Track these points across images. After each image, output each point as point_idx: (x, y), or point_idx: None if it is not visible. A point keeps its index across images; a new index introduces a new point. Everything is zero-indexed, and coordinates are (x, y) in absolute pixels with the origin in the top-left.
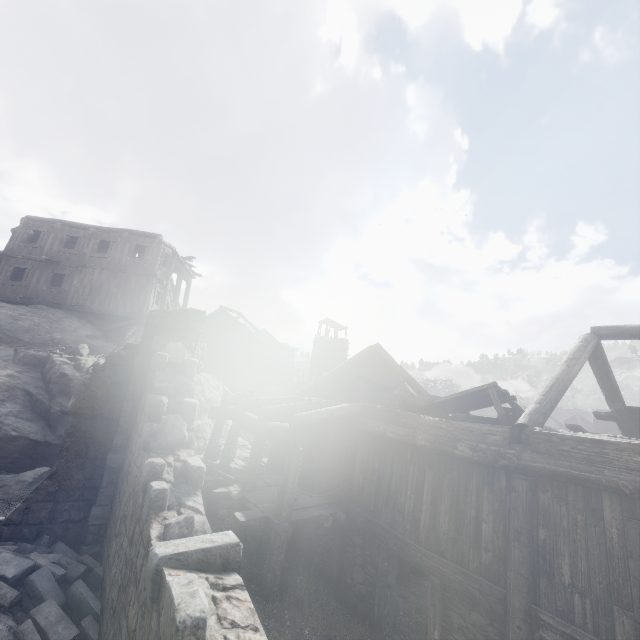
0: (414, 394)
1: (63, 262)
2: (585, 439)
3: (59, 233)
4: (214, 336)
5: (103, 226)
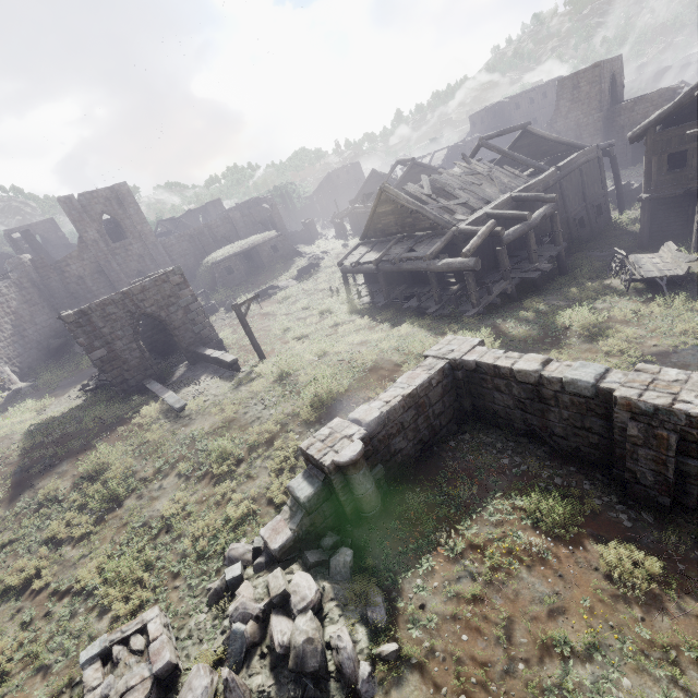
0: None
1: (534, 112)
2: None
3: (525, 99)
4: None
5: (539, 85)
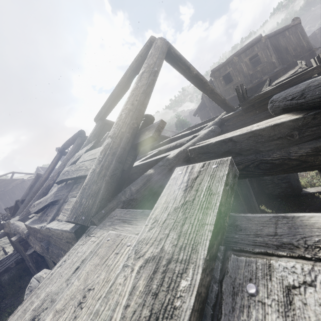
0: (6, 214)
1: None
2: (7, 223)
3: None
4: (3, 193)
5: None
